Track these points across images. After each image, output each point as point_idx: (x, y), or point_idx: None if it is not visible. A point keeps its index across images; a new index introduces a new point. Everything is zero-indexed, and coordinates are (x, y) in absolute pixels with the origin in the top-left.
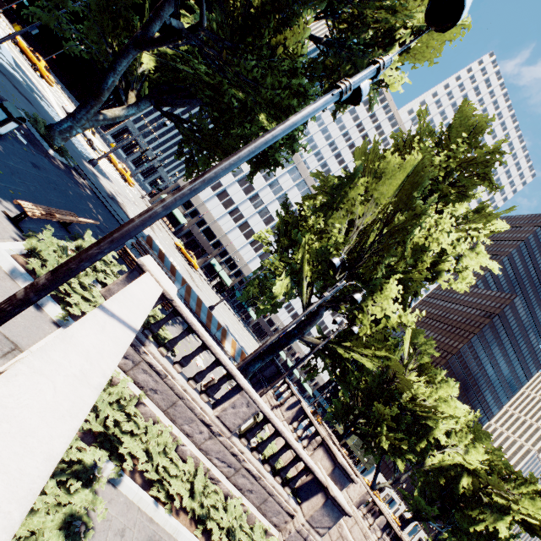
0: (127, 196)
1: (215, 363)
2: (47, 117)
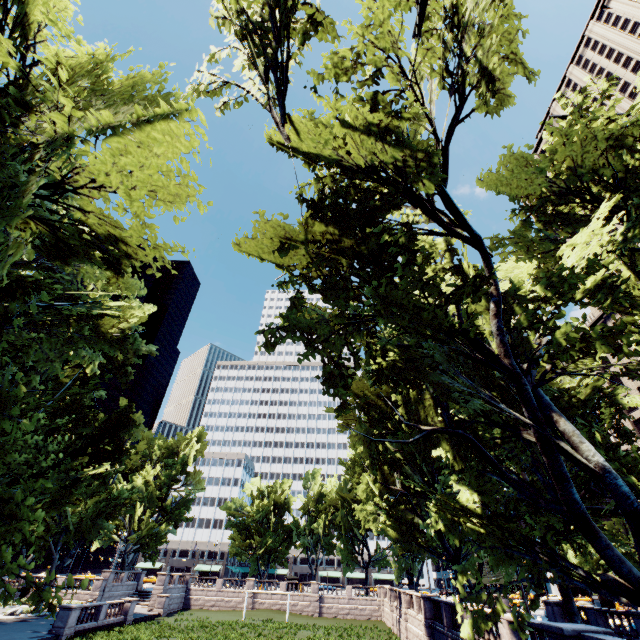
0: None
1: None
2: None
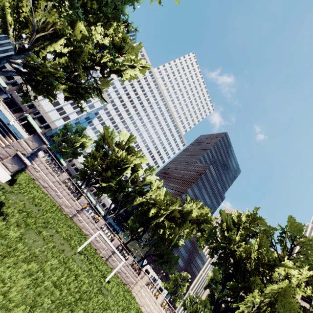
0: None
1: None
2: None
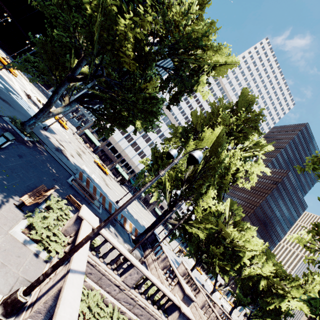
0: (65, 139)
1: (120, 255)
2: (18, 108)
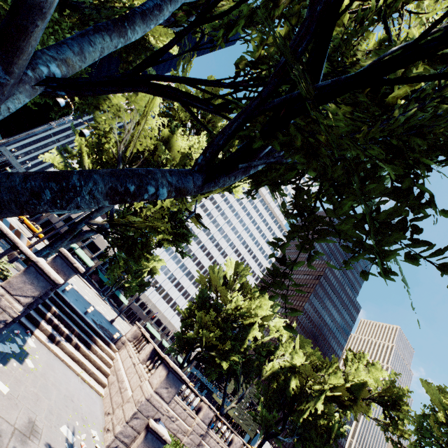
0: None
1: None
2: None
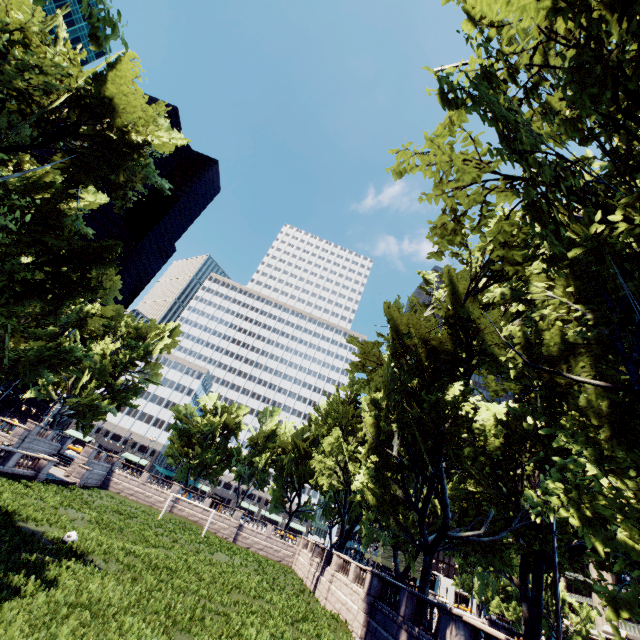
0: None
1: None
2: None
